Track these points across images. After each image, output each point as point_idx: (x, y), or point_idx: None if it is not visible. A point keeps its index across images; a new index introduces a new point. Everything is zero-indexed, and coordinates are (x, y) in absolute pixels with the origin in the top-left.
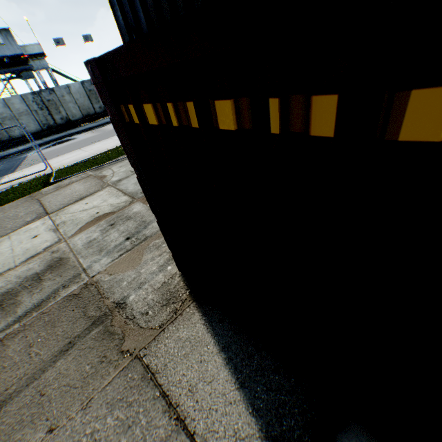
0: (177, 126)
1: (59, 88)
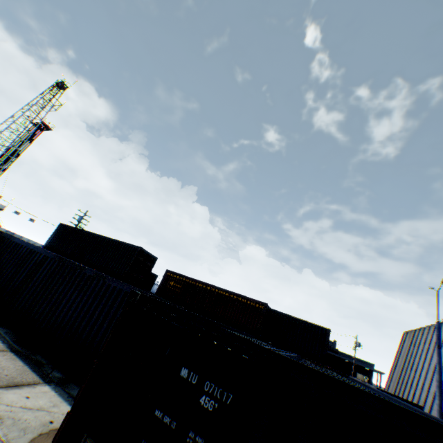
0: None
1: None
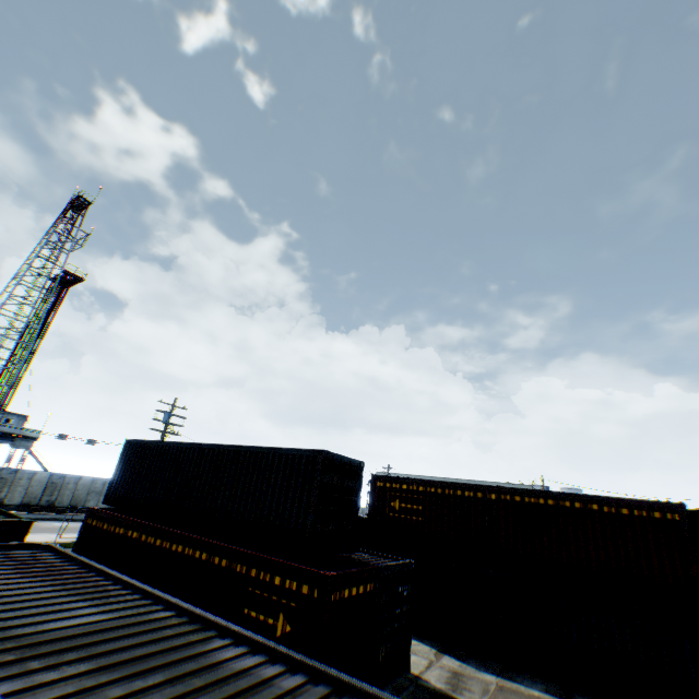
0: (99, 526)
1: (27, 471)
